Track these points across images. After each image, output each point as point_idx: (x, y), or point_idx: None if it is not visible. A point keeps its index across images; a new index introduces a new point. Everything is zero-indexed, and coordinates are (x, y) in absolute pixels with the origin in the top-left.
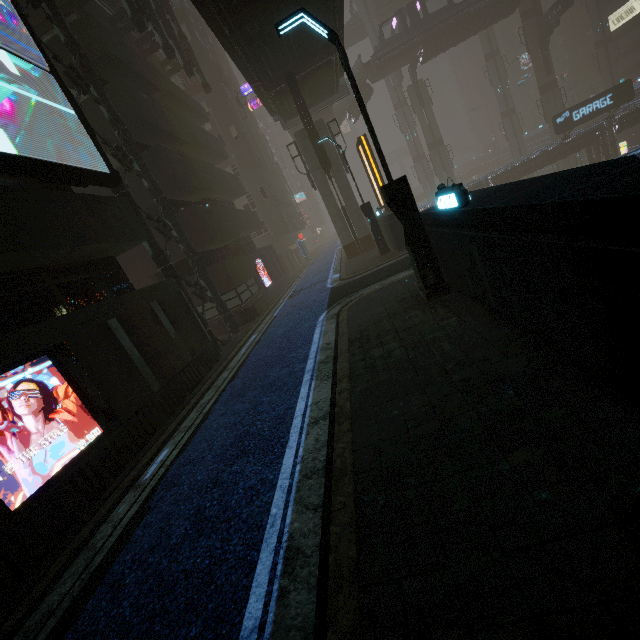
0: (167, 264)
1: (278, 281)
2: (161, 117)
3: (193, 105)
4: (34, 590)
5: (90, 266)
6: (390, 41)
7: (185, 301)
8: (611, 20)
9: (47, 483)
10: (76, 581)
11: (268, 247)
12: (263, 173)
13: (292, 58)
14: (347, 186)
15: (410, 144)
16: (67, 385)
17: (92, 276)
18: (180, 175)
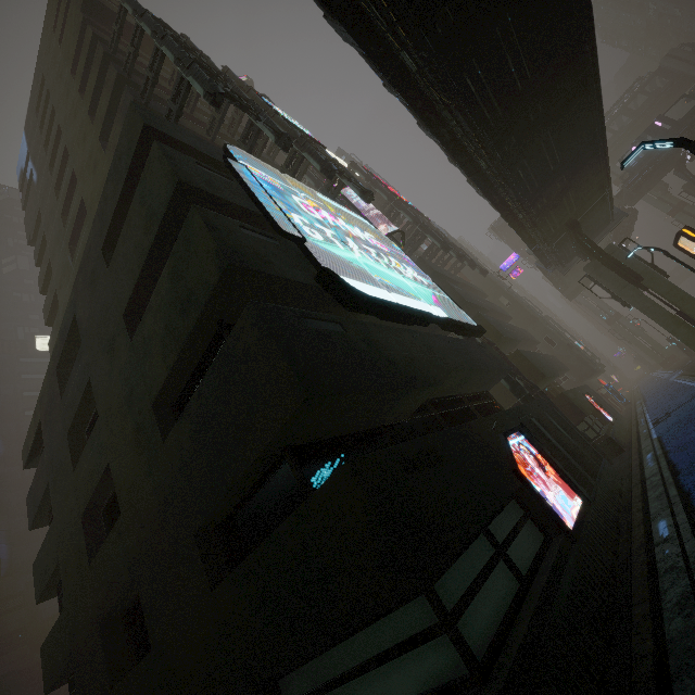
0: (525, 393)
1: (616, 419)
2: (470, 298)
3: (476, 289)
4: (635, 597)
5: (479, 397)
6: (638, 164)
7: (561, 417)
8: None
9: (577, 522)
10: (691, 578)
11: (585, 386)
12: (543, 324)
13: (570, 210)
14: (673, 289)
15: None
16: (539, 456)
17: (483, 403)
18: (499, 330)
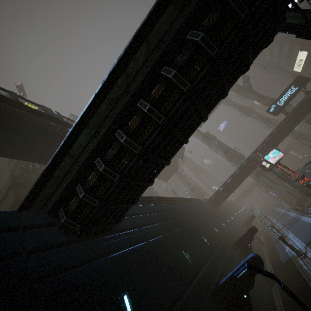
0: None
1: None
2: None
3: None
4: None
5: None
6: None
7: None
8: (295, 68)
9: None
10: None
11: None
12: None
13: None
14: None
15: (223, 156)
16: None
17: None
18: None
